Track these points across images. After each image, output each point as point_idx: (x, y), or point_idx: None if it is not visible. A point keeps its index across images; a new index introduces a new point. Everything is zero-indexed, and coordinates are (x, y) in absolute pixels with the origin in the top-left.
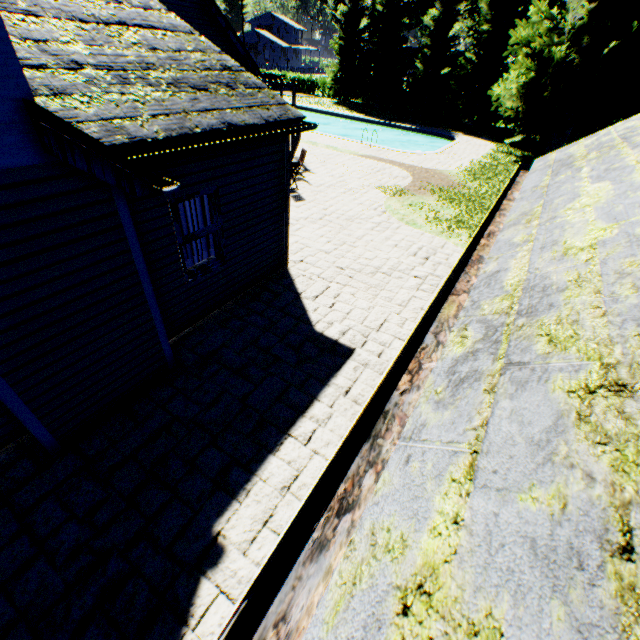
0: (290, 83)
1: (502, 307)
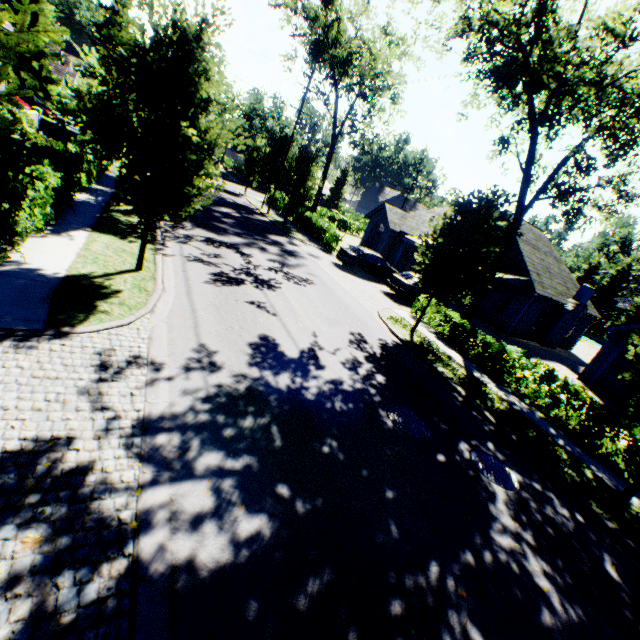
0: None
1: None
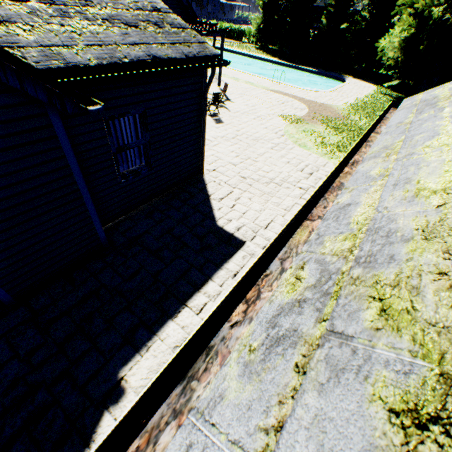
0: (220, 29)
1: (343, 248)
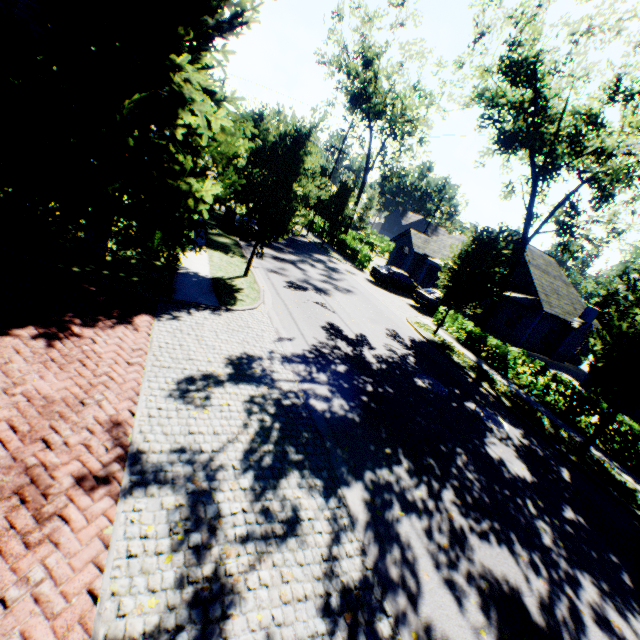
0: None
1: None
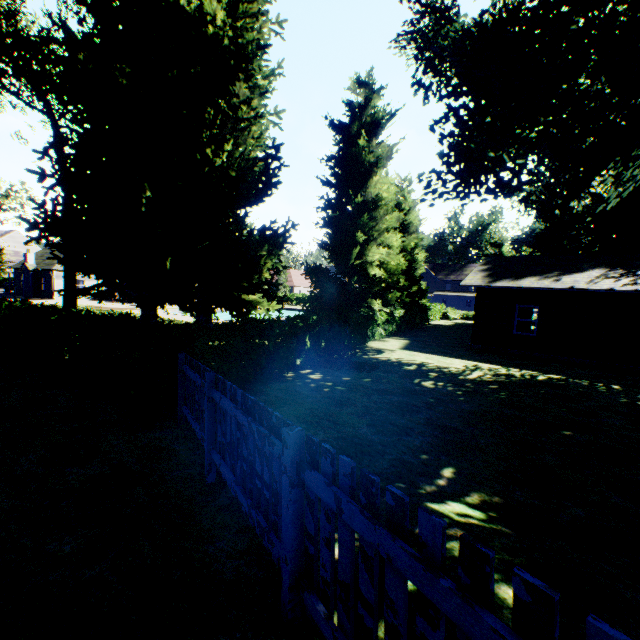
0: None
1: None
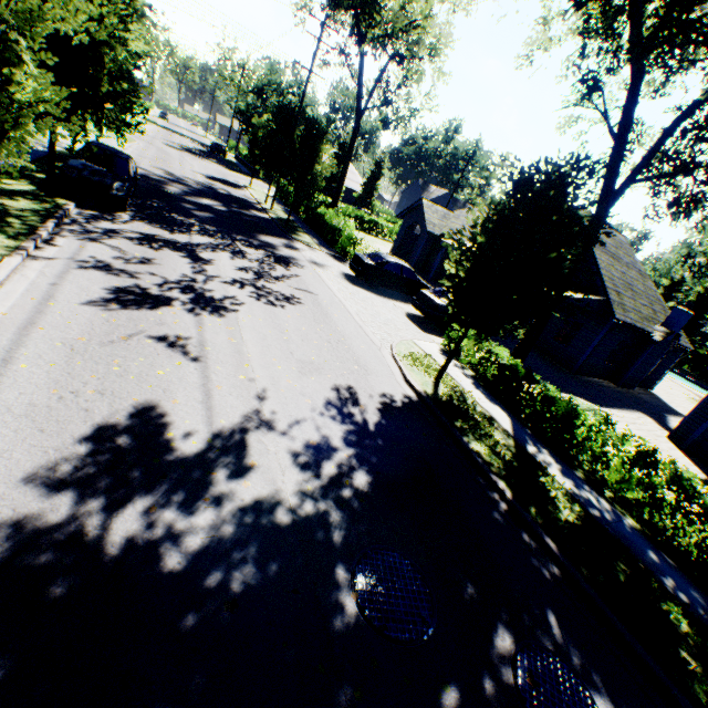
0: None
1: None
